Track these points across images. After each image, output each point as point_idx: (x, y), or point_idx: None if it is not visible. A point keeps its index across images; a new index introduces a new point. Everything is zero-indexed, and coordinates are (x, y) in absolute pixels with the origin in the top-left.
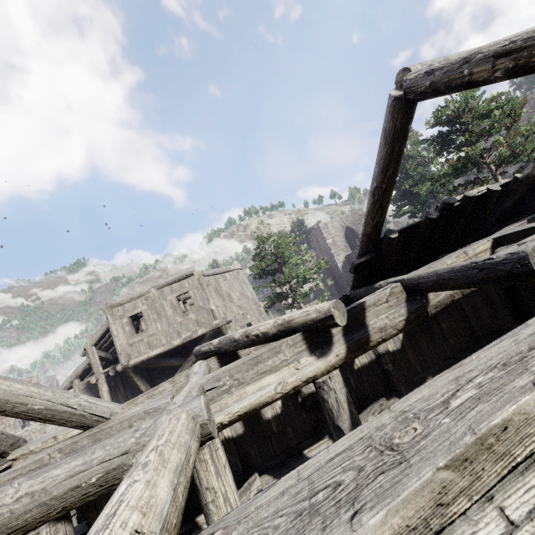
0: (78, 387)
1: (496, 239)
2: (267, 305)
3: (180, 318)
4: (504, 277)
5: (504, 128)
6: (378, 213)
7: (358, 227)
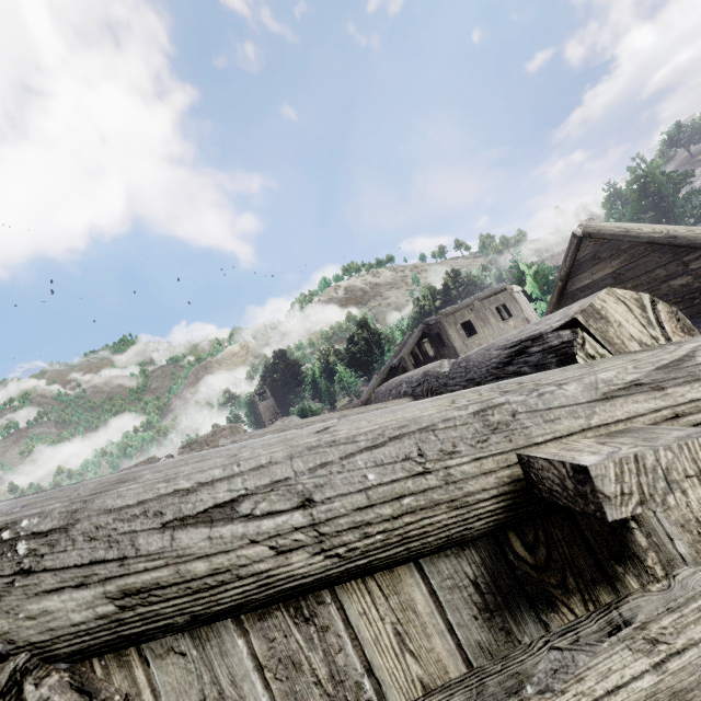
0: None
1: None
2: None
3: (502, 324)
4: None
5: None
6: None
7: None
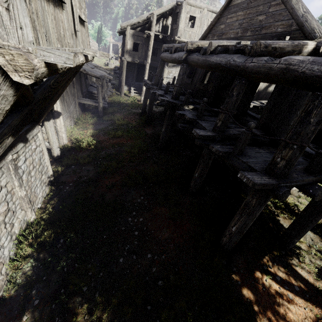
0: (129, 31)
1: None
2: None
3: None
4: None
5: None
6: None
7: None
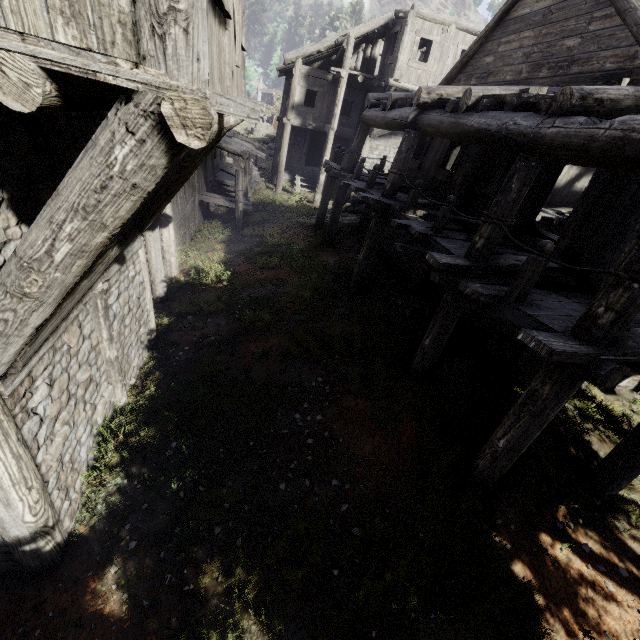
0: (300, 68)
1: None
2: None
3: None
4: None
5: None
6: None
7: None
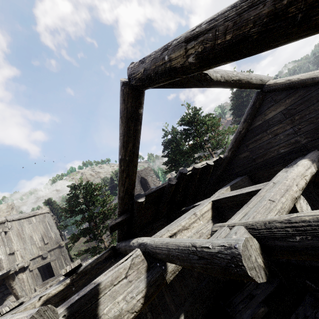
0: None
1: (214, 201)
2: (73, 240)
3: None
4: (221, 272)
5: (213, 130)
6: (126, 180)
7: (148, 177)
